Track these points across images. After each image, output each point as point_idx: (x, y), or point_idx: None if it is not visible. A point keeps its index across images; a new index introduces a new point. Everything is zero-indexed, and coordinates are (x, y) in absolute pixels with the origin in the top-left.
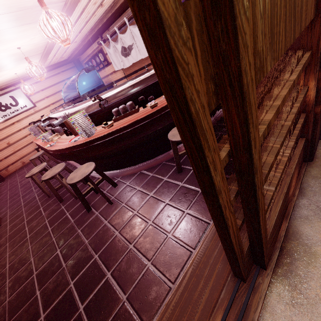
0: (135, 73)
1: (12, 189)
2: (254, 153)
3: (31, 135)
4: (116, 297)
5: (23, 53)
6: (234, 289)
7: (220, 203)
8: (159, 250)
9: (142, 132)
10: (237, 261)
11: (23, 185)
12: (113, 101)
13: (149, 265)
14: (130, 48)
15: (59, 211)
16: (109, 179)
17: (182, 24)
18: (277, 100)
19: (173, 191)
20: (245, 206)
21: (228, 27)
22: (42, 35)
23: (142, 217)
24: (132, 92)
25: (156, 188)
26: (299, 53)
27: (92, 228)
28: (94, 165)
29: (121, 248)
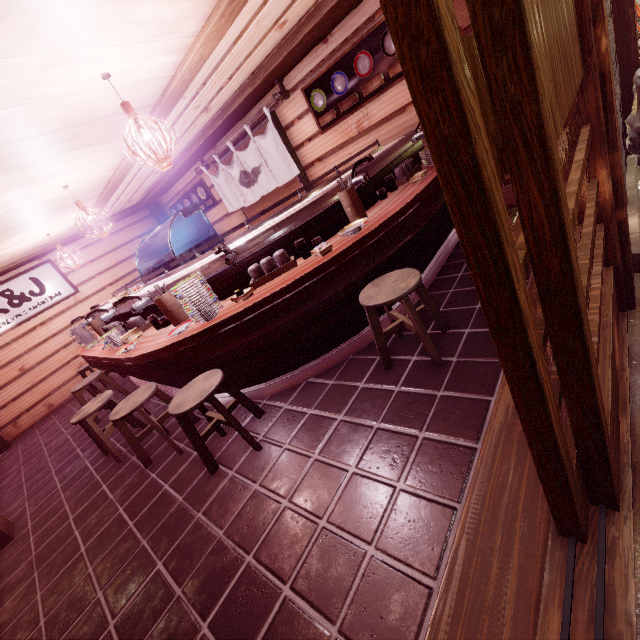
0: (266, 213)
1: (31, 462)
2: (571, 249)
3: (68, 348)
4: (315, 634)
5: (68, 196)
6: (569, 559)
7: (530, 345)
8: (384, 518)
9: (310, 299)
10: (567, 483)
11: (54, 449)
12: (248, 252)
13: (372, 552)
14: (256, 172)
15: (147, 485)
16: (249, 402)
17: (464, 62)
18: (569, 186)
19: (384, 403)
20: (562, 362)
21: (519, 63)
22: (106, 164)
23: (332, 462)
24: (281, 233)
25: (347, 405)
26: (570, 131)
27: (227, 504)
28: (222, 374)
29: (301, 531)
